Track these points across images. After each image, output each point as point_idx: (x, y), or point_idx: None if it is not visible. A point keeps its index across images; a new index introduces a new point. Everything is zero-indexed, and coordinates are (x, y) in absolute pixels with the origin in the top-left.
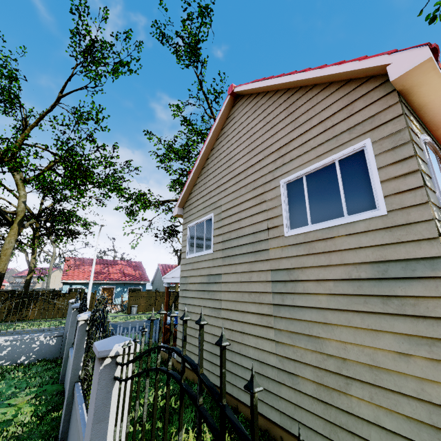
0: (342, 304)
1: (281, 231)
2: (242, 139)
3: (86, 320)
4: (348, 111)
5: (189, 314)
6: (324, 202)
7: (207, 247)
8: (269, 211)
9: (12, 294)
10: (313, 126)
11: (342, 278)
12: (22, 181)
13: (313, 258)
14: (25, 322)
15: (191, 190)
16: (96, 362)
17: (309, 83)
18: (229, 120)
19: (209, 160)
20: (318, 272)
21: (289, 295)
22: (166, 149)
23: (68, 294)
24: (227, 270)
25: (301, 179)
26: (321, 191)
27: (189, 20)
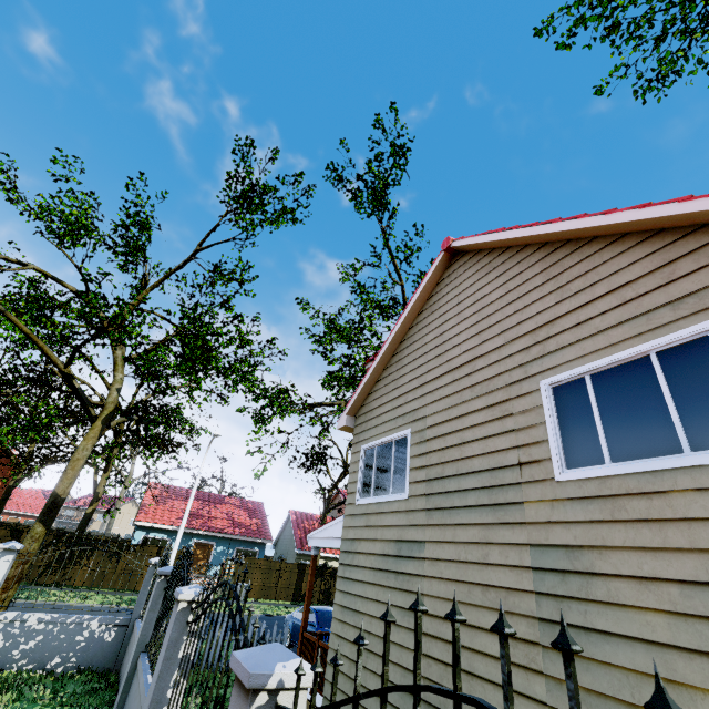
0: (708, 641)
1: (547, 470)
2: (464, 314)
3: (190, 602)
4: (664, 274)
5: (356, 616)
6: (636, 424)
7: (396, 488)
8: (521, 432)
9: (60, 536)
10: (597, 296)
11: (699, 580)
12: (123, 359)
13: (624, 529)
14: (67, 589)
15: (372, 388)
16: (236, 698)
17: (584, 235)
18: (441, 286)
19: (404, 344)
20: (638, 560)
21: (574, 604)
22: (325, 326)
23: (141, 547)
24: (435, 535)
25: (581, 380)
26: (626, 403)
27: (377, 161)
